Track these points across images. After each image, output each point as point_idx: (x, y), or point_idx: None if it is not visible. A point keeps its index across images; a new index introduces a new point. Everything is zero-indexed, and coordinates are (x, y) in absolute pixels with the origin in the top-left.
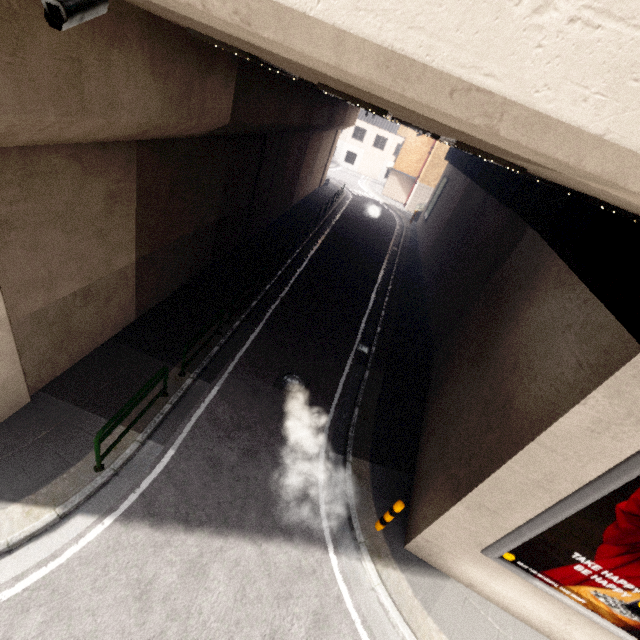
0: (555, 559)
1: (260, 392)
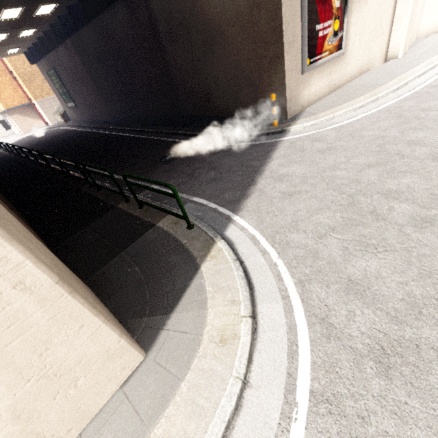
0: (315, 40)
1: (168, 169)
